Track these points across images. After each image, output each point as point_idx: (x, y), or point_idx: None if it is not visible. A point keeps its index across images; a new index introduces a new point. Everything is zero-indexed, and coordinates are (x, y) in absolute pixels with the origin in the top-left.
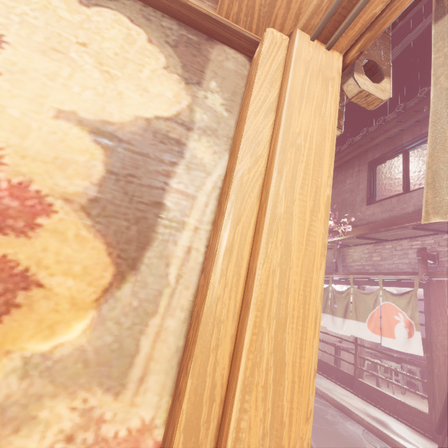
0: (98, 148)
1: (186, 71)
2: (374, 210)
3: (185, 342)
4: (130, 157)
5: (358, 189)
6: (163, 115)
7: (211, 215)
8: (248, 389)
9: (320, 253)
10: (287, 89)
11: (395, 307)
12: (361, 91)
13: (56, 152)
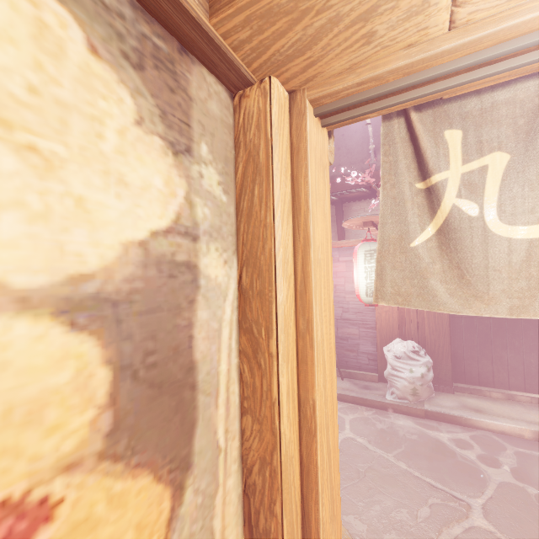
0: (83, 338)
1: (168, 125)
2: None
3: (242, 486)
4: (139, 325)
5: None
6: (160, 226)
7: (236, 346)
8: (323, 490)
9: (334, 353)
10: (310, 195)
11: None
12: None
13: None
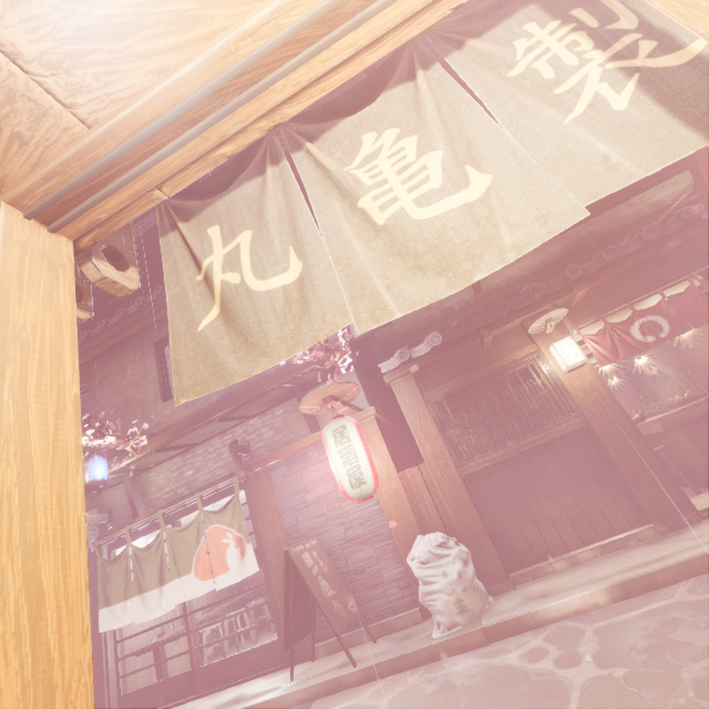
0: None
1: None
2: (174, 407)
3: None
4: None
5: (147, 381)
6: None
7: None
8: None
9: (75, 457)
10: None
11: (222, 528)
12: (105, 278)
13: None
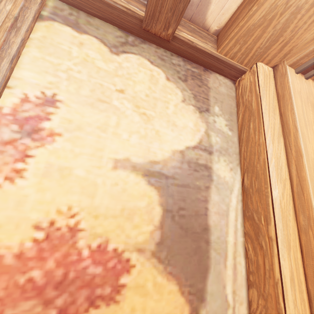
0: (152, 189)
1: (197, 100)
2: None
3: None
4: (177, 191)
5: None
6: (191, 144)
7: (241, 228)
8: None
9: None
10: (297, 121)
11: None
12: None
13: (121, 203)
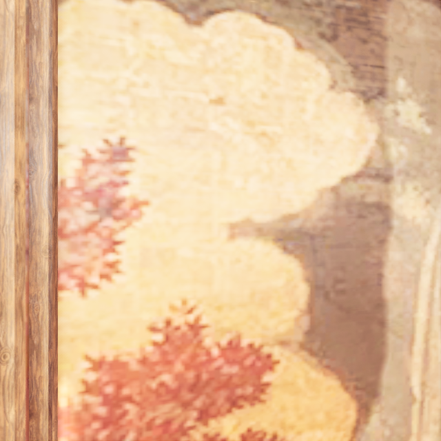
0: (291, 259)
1: (360, 77)
2: None
3: None
4: (330, 256)
5: None
6: (350, 172)
7: None
8: None
9: None
10: None
11: None
12: None
13: (249, 286)
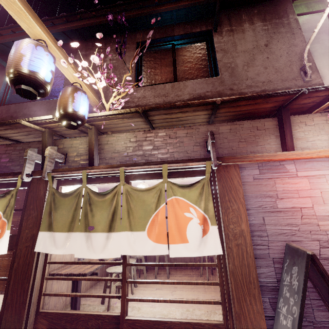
0: None
1: None
2: (145, 93)
3: None
4: None
5: (124, 67)
6: None
7: None
8: None
9: None
10: None
11: (185, 202)
12: None
13: None
